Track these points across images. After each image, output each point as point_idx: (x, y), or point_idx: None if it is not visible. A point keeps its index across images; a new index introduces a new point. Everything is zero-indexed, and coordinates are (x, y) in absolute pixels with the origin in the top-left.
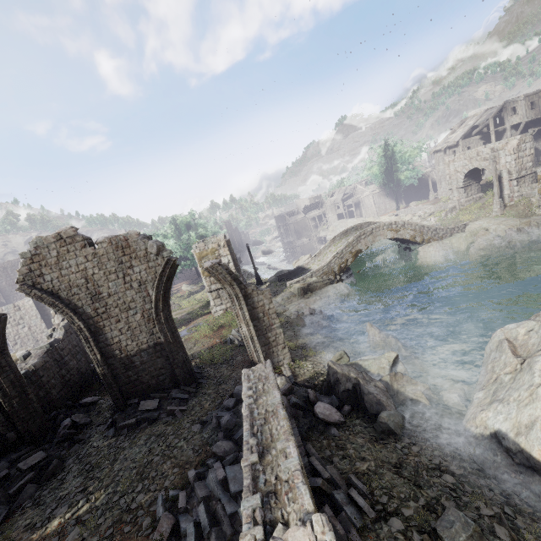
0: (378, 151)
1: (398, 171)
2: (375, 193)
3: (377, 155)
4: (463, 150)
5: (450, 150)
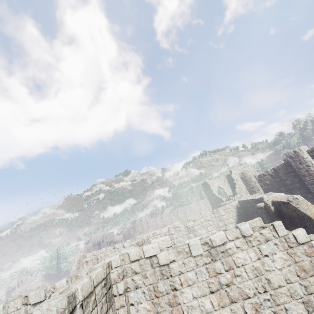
0: (52, 252)
1: (62, 262)
2: (43, 279)
3: (51, 255)
4: (93, 250)
5: (88, 250)
